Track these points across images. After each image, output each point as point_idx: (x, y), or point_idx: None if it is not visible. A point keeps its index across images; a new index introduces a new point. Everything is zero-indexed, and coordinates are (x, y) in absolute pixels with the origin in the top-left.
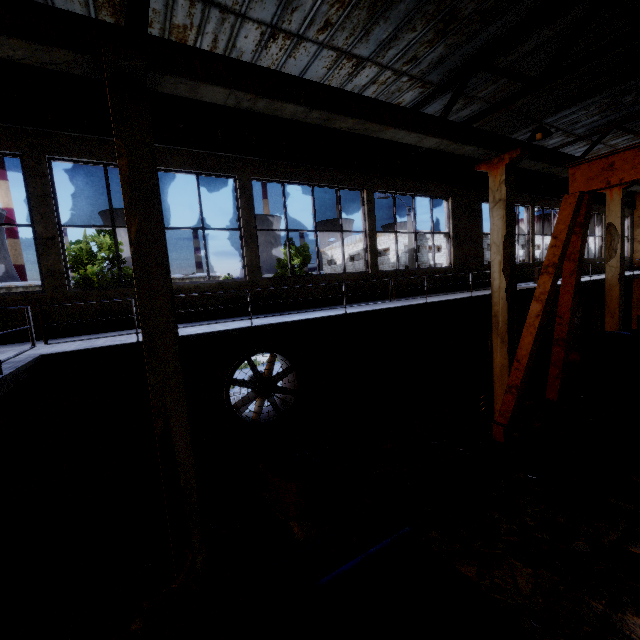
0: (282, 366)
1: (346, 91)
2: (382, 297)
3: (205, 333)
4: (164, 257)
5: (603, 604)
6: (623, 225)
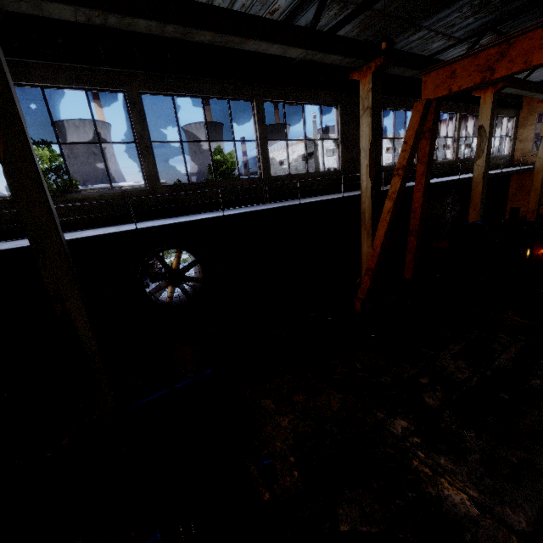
0: (192, 260)
1: (199, 2)
2: (275, 199)
3: (94, 236)
4: (35, 173)
5: (384, 414)
6: (492, 127)
